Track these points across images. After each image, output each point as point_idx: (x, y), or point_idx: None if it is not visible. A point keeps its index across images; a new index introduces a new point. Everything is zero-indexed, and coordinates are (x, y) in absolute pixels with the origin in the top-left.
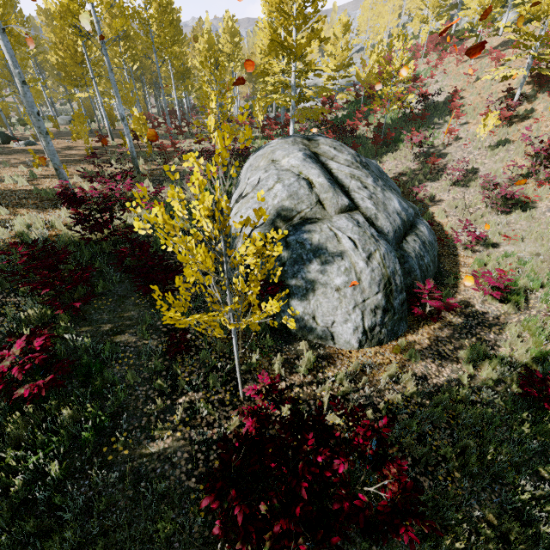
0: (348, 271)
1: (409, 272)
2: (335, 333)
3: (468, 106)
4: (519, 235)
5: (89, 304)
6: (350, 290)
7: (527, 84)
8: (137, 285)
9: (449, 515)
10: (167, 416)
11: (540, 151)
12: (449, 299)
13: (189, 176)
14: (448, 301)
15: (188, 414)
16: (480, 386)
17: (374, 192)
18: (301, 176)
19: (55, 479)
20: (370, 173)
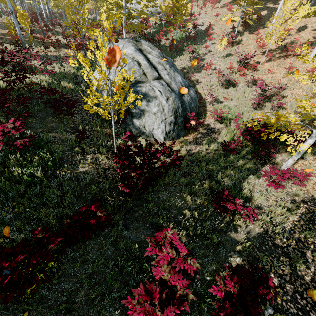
0: (159, 105)
1: (185, 109)
2: (154, 134)
3: (216, 34)
4: (230, 98)
5: (30, 116)
6: (160, 113)
7: (241, 26)
8: (54, 109)
9: (194, 183)
10: (83, 161)
11: (241, 60)
12: (200, 120)
13: (66, 57)
14: (200, 121)
15: (93, 160)
16: (210, 151)
17: (170, 71)
18: (134, 59)
19: (40, 179)
20: (168, 63)
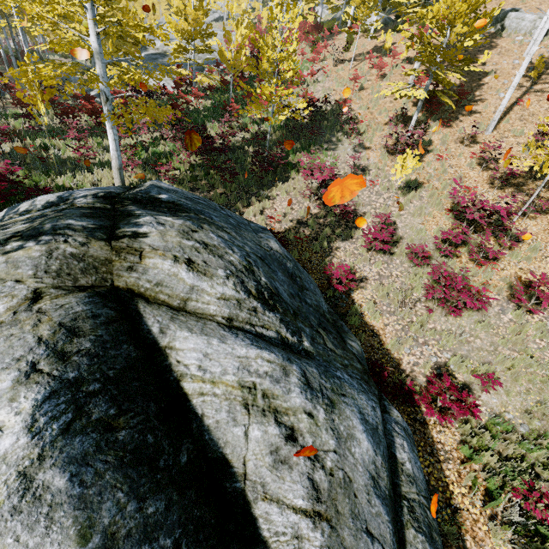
0: None
1: None
2: None
3: (360, 122)
4: (497, 375)
5: None
6: None
7: (414, 105)
8: None
9: None
10: None
11: (477, 219)
12: None
13: None
14: None
15: None
16: None
17: (315, 444)
18: None
19: None
20: (283, 318)
